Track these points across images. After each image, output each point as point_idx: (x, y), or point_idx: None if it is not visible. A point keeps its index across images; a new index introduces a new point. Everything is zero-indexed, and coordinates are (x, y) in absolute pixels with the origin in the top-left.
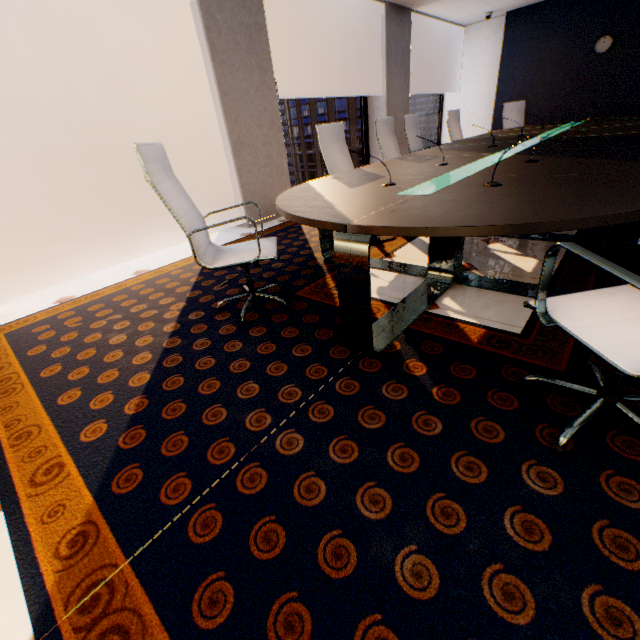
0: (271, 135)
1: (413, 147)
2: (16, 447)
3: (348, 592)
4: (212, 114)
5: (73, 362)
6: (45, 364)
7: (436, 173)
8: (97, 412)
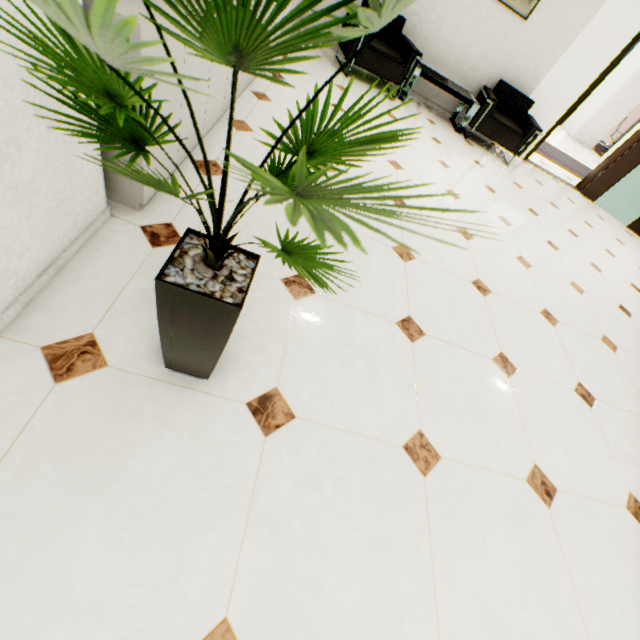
0: None
1: None
2: None
3: None
4: (639, 114)
5: None
6: None
7: None
8: None
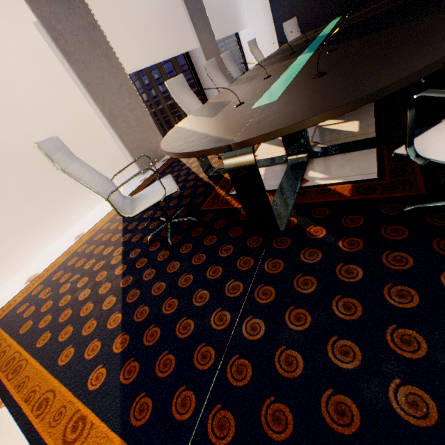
0: (133, 103)
1: (235, 75)
2: (40, 416)
3: (367, 443)
4: (84, 102)
5: (57, 326)
6: (37, 336)
7: (268, 84)
8: (93, 361)
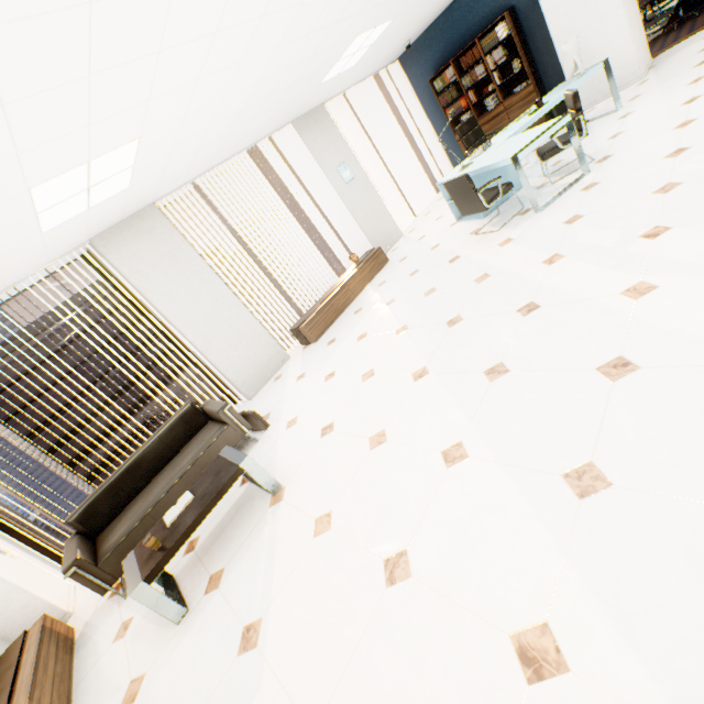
0: None
1: None
2: None
3: None
4: None
5: None
6: None
7: None
8: None
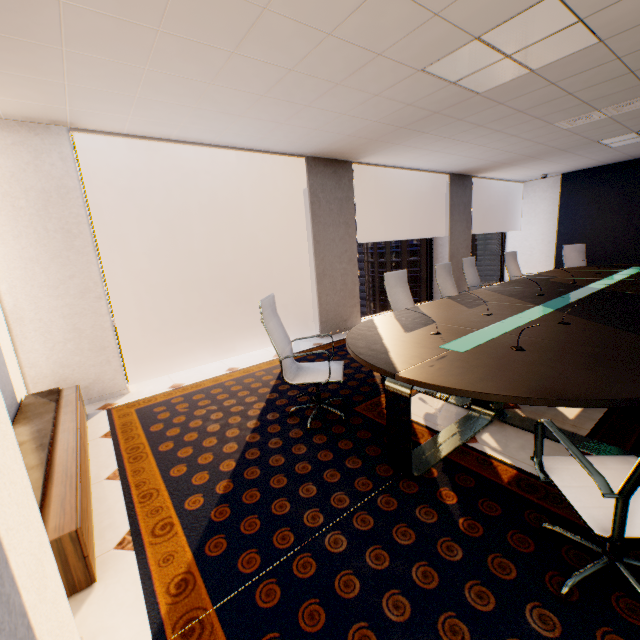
0: (348, 268)
1: (470, 282)
2: (143, 503)
3: None
4: (305, 254)
5: (181, 441)
6: (162, 440)
7: (478, 325)
8: (197, 486)
